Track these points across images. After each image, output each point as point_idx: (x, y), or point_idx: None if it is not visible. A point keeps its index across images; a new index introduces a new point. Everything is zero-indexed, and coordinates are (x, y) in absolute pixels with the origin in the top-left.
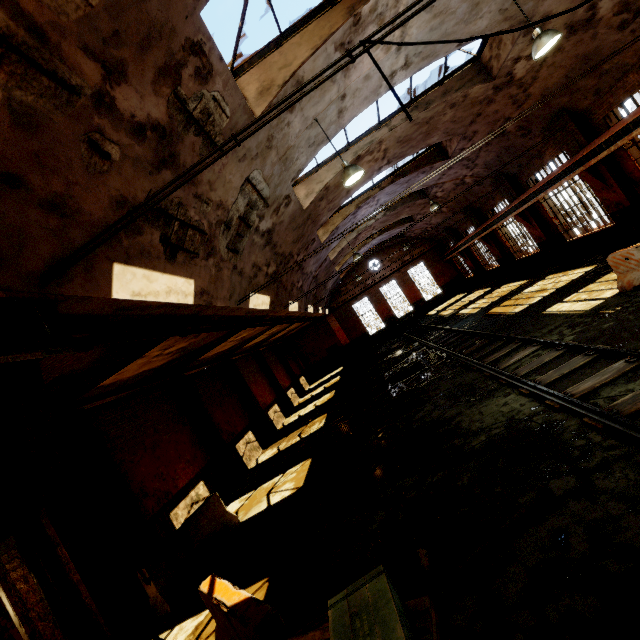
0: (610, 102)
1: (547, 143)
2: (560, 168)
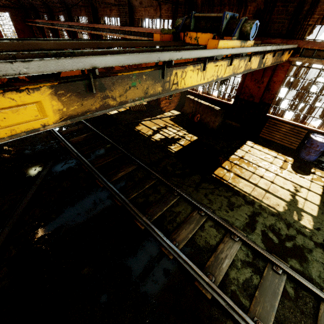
0: (102, 13)
1: (83, 7)
2: (84, 24)
